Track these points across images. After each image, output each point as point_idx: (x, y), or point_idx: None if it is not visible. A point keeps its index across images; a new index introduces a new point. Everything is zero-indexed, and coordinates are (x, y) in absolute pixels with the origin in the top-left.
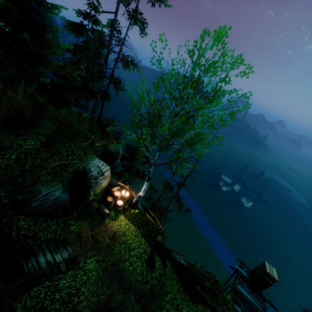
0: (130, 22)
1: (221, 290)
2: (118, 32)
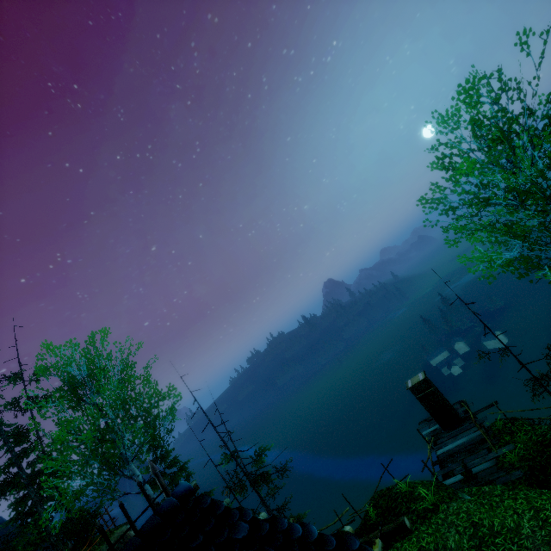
0: (31, 412)
1: (397, 491)
2: (27, 432)
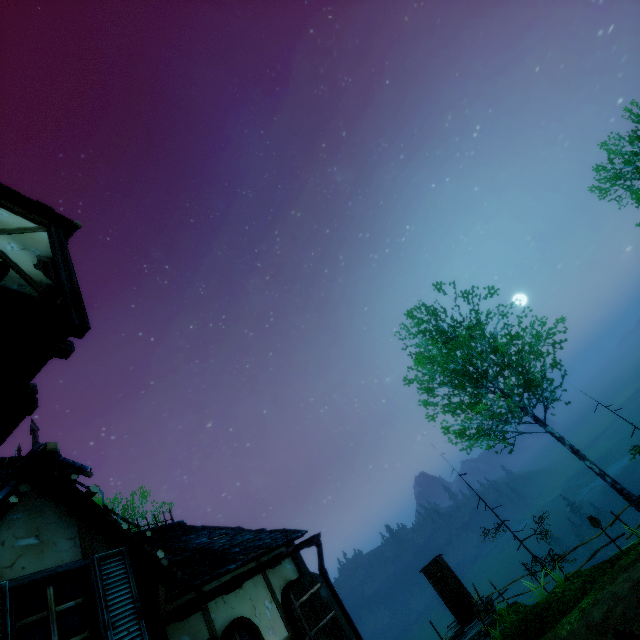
0: None
1: None
2: None
